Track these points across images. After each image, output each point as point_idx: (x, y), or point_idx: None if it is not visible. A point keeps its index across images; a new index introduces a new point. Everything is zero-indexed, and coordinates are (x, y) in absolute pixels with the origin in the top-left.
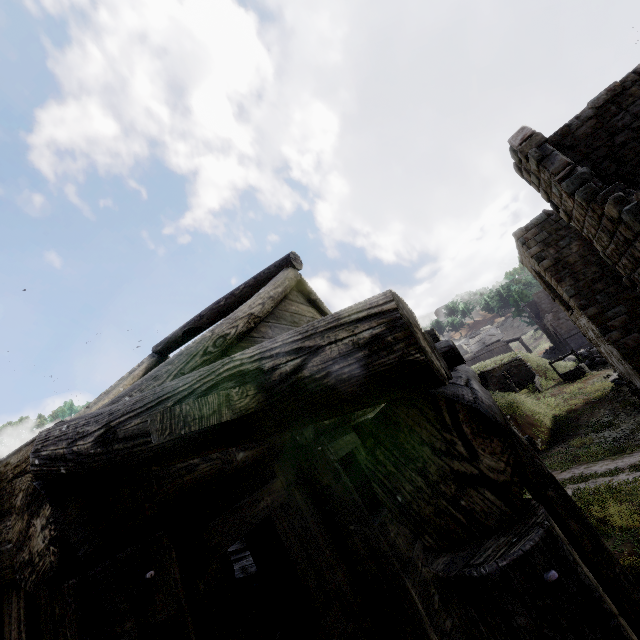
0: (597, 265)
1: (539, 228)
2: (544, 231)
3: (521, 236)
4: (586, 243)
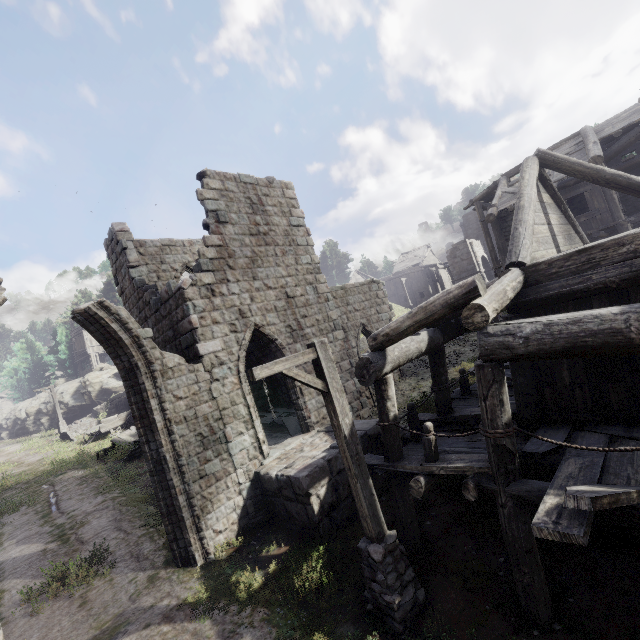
0: (137, 309)
1: (113, 246)
2: (114, 252)
3: (107, 250)
4: (131, 280)
